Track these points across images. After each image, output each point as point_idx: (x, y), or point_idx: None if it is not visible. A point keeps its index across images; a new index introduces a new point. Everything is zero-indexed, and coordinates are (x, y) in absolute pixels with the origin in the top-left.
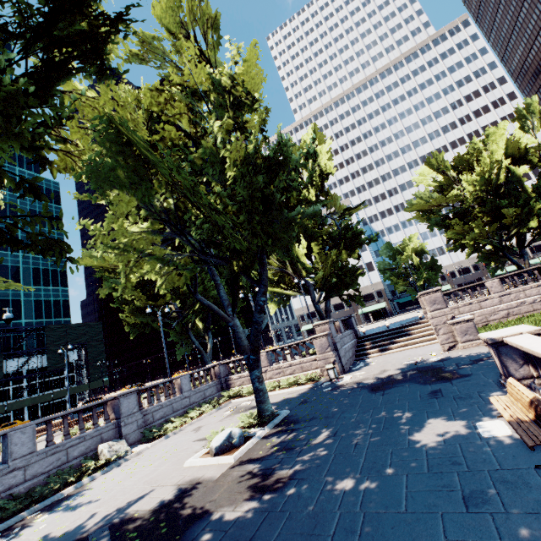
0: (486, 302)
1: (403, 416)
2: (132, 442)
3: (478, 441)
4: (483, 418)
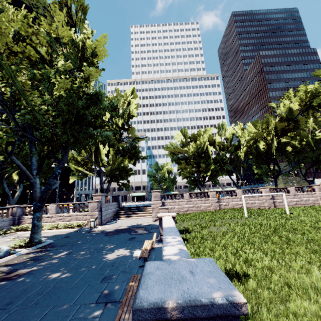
0: (181, 202)
1: (110, 247)
2: None
3: (129, 258)
4: (139, 249)
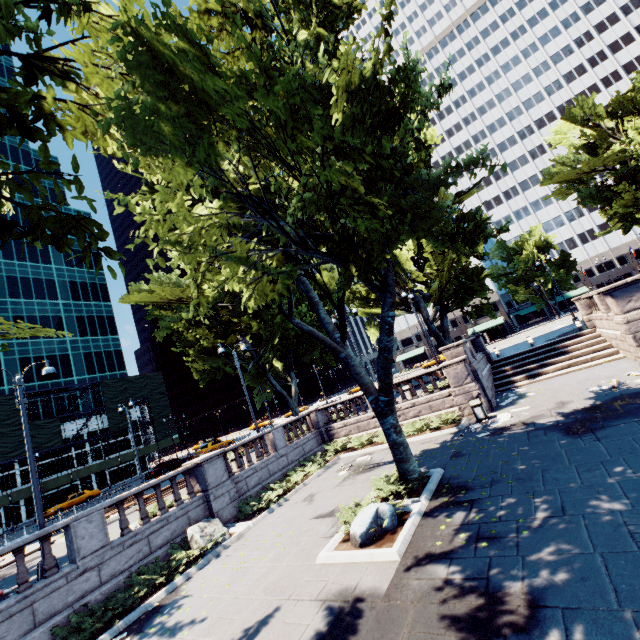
0: None
1: None
2: (226, 519)
3: None
4: None
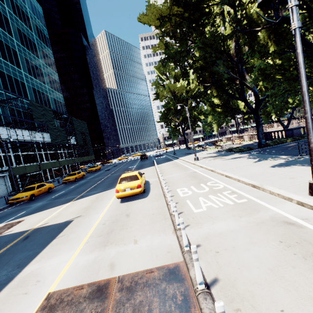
0: None
1: None
2: None
3: None
4: None
